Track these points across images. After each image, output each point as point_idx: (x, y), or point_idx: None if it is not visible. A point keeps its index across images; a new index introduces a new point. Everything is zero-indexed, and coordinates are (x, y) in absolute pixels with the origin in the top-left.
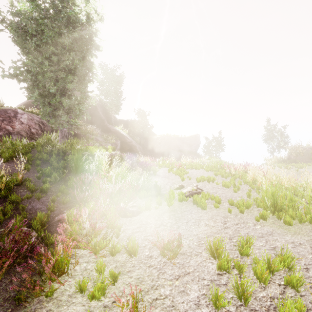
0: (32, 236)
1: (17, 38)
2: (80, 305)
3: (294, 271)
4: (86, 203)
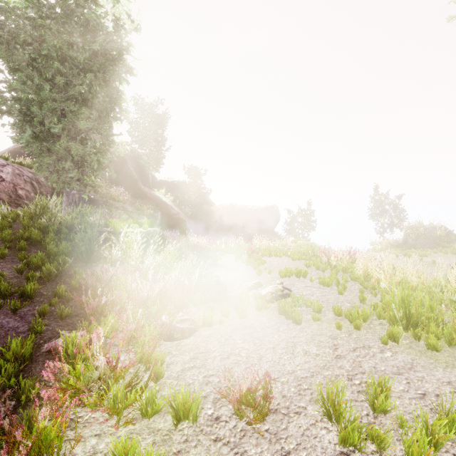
0: None
1: None
2: None
3: None
4: (101, 316)
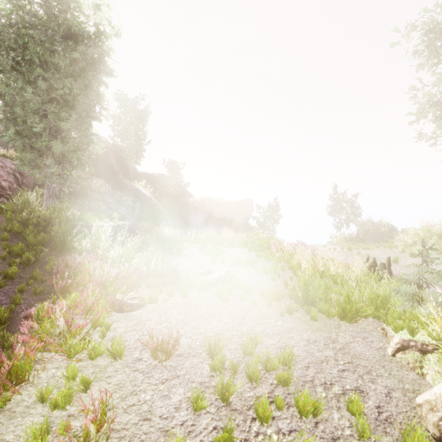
0: None
1: None
2: (39, 416)
3: (287, 369)
4: (68, 293)
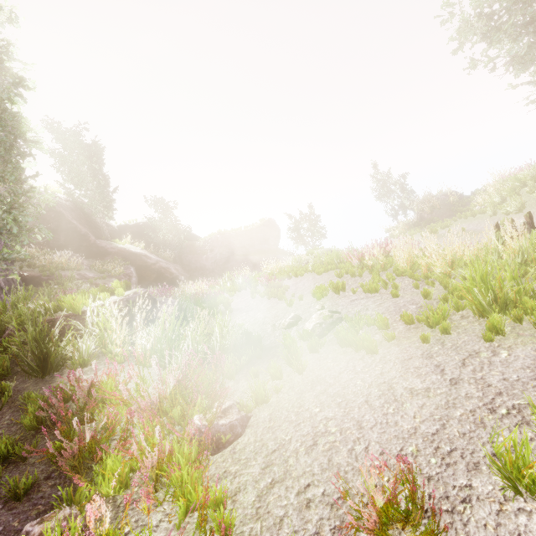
0: None
1: None
2: None
3: None
4: (93, 459)
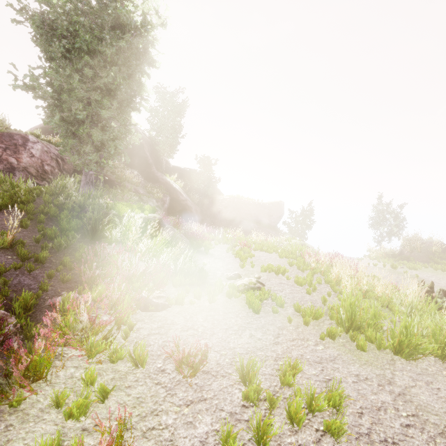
0: (9, 323)
1: (39, 37)
2: (52, 424)
3: (338, 414)
4: (94, 284)
